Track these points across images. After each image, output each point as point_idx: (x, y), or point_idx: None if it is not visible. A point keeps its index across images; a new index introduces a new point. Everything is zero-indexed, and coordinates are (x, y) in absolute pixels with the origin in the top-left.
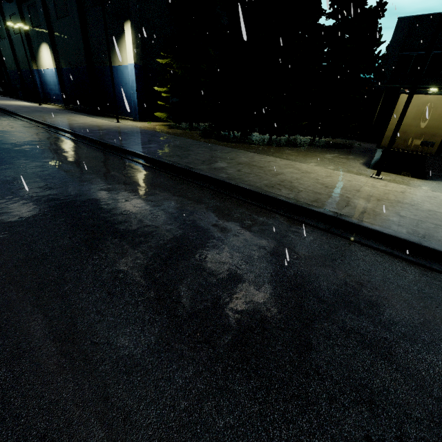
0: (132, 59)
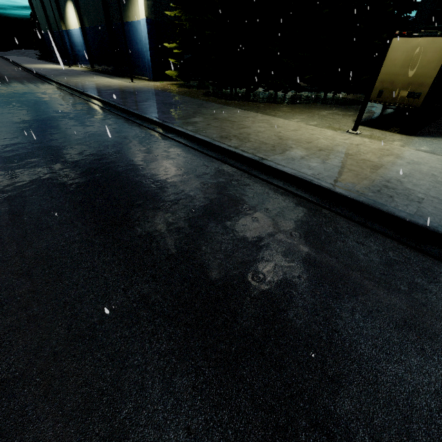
0: (144, 13)
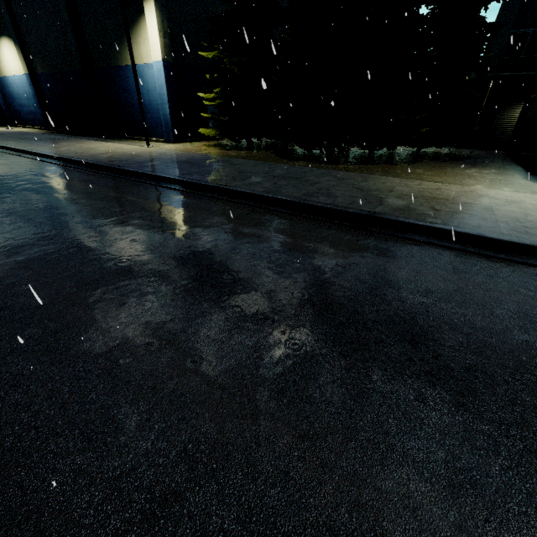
0: (160, 54)
